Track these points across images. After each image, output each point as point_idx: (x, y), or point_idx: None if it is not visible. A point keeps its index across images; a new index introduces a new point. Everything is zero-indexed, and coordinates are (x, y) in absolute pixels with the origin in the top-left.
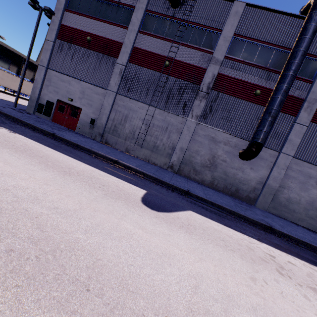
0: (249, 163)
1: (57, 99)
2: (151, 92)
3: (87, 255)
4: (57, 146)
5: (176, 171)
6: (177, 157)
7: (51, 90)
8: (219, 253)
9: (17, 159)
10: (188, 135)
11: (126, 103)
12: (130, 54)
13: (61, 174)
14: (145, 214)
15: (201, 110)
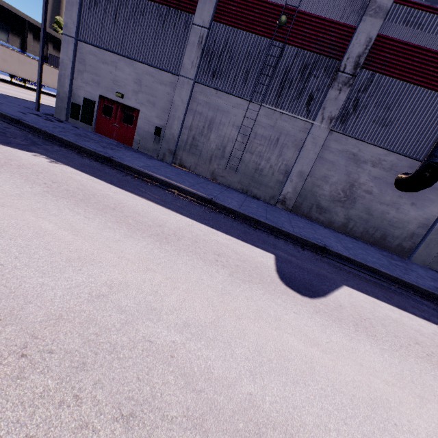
0: (411, 196)
1: (99, 95)
2: (253, 77)
3: (285, 437)
4: (123, 182)
5: (289, 208)
6: (293, 187)
7: (87, 80)
8: (432, 377)
9: (85, 219)
10: (313, 152)
11: (210, 99)
12: (215, 4)
13: (155, 241)
14: (300, 309)
15: (340, 108)
